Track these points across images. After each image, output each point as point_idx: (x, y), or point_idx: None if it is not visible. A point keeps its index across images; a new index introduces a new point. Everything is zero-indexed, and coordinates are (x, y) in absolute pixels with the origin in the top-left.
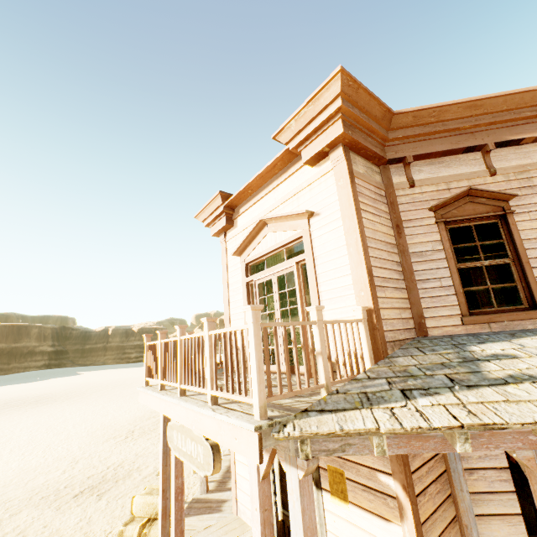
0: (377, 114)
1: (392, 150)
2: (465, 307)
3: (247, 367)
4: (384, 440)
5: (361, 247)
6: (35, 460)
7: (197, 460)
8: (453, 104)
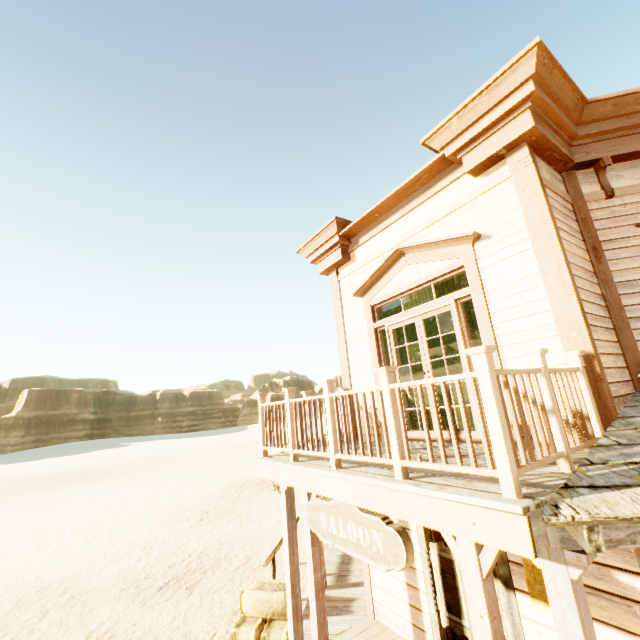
0: (569, 103)
1: (581, 151)
2: None
3: (380, 434)
4: None
5: (567, 275)
6: (102, 544)
7: (371, 549)
8: None
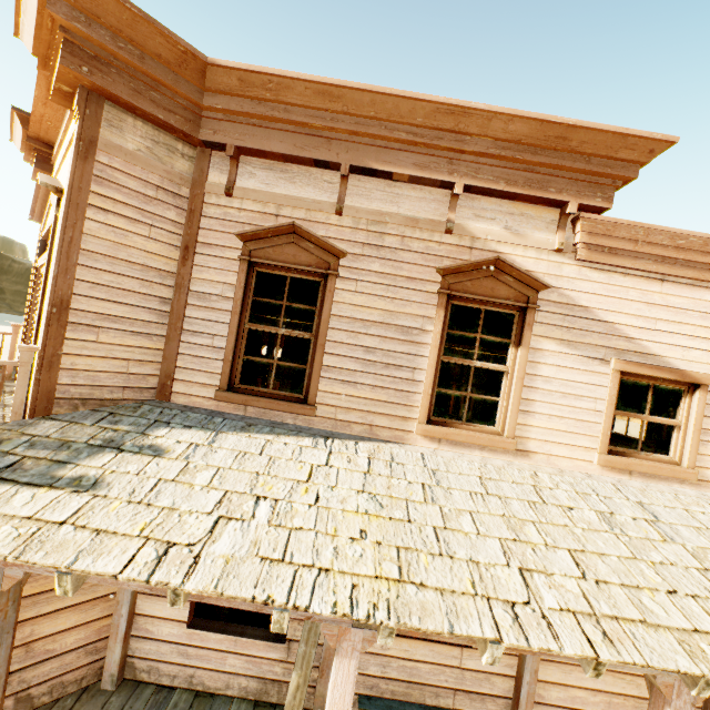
0: (165, 53)
1: (211, 127)
2: (226, 379)
3: None
4: None
5: (55, 264)
6: None
7: None
8: (298, 79)
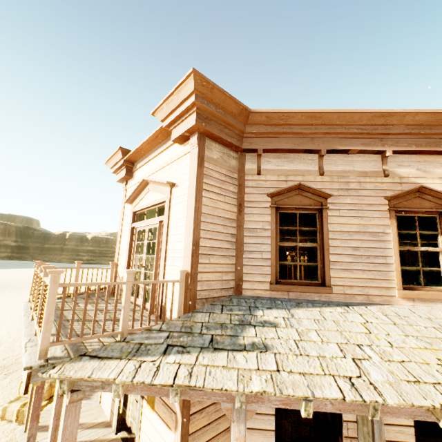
0: (234, 111)
1: (248, 141)
2: (274, 277)
3: (122, 295)
4: (120, 387)
5: (193, 222)
6: None
7: None
8: (298, 112)
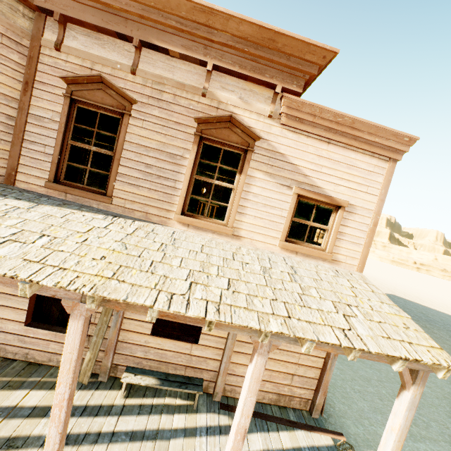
0: None
1: None
2: (53, 175)
3: None
4: None
5: None
6: None
7: None
8: None
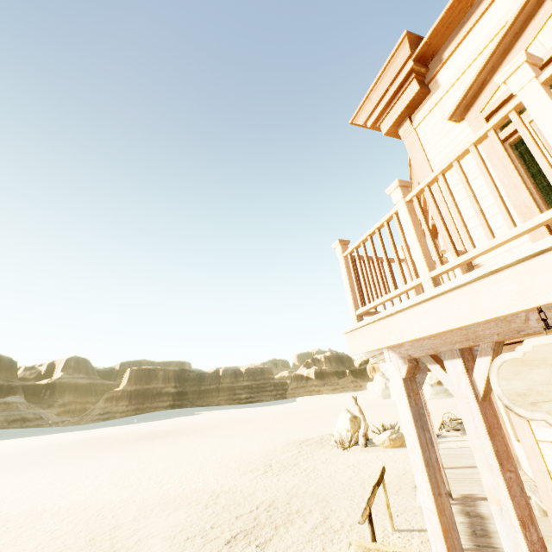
0: None
1: None
2: None
3: None
4: None
5: None
6: (173, 489)
7: None
8: None
